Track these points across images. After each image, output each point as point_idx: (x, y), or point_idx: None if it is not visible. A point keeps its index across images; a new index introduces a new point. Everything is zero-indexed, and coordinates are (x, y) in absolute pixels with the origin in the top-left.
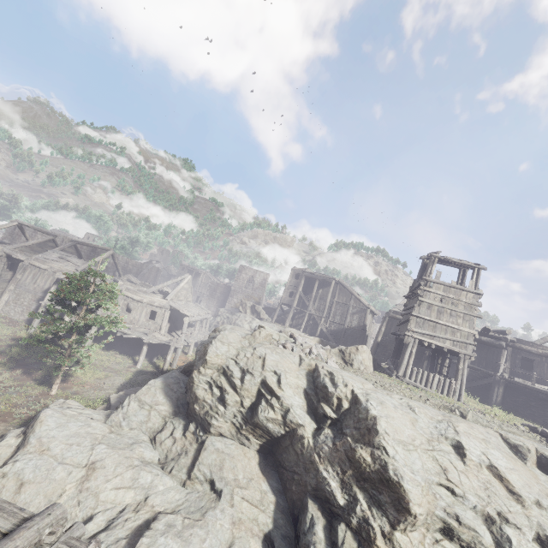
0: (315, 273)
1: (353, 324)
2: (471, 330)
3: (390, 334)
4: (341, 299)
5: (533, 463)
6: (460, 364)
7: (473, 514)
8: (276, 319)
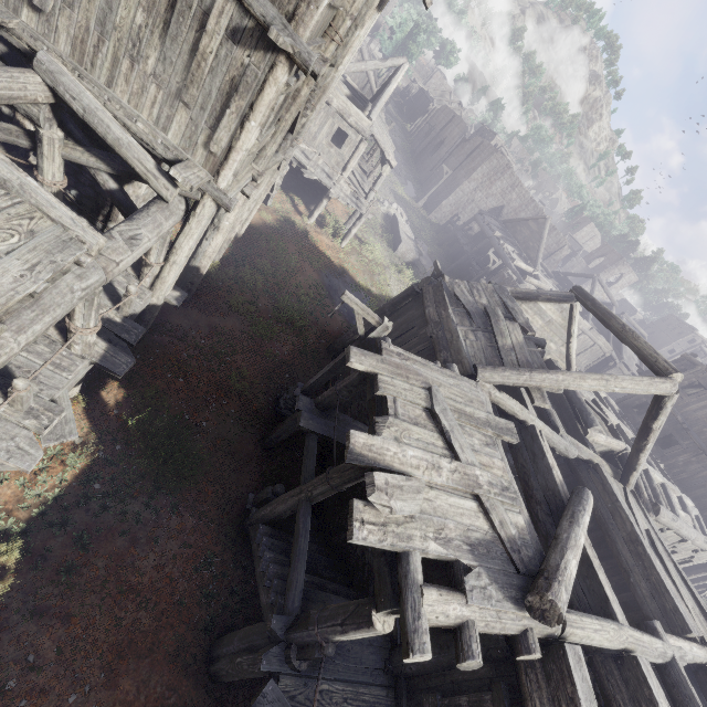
0: None
1: None
2: None
3: None
4: None
5: None
6: None
7: None
8: None
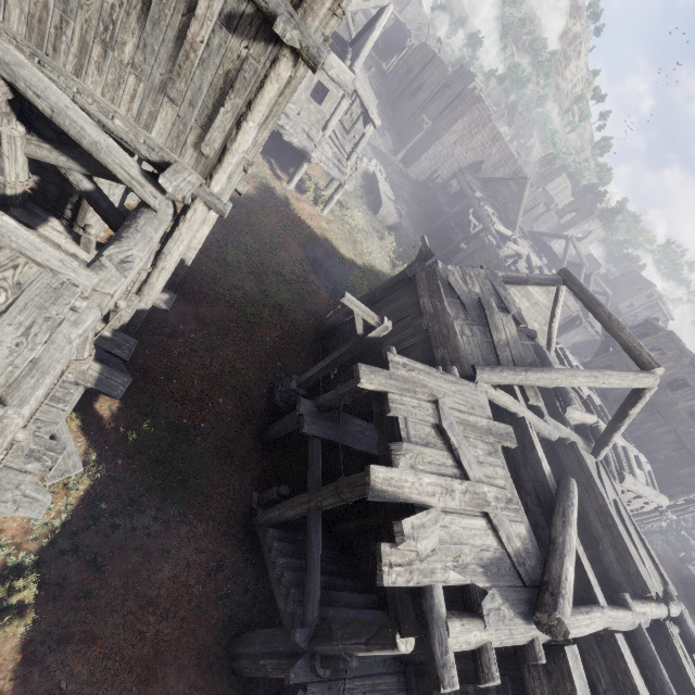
0: (666, 307)
1: None
2: None
3: None
4: None
5: None
6: None
7: None
8: None
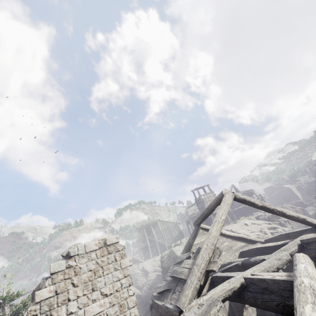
0: (148, 223)
1: (176, 234)
2: None
3: None
4: (164, 227)
5: (255, 220)
6: None
7: (258, 233)
8: (144, 259)
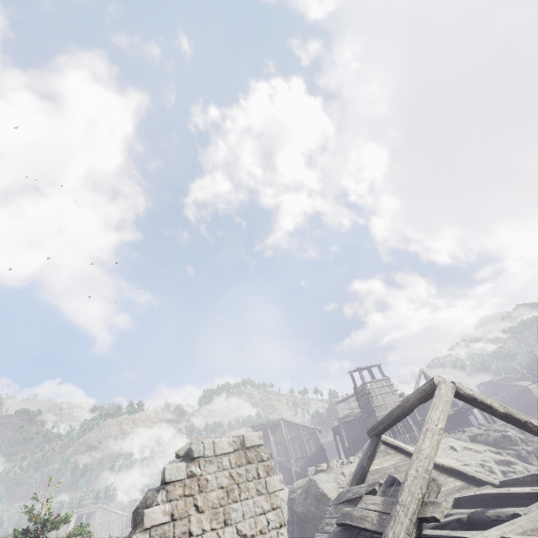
0: (264, 423)
1: (313, 450)
2: (399, 399)
3: (351, 435)
4: (292, 434)
5: (469, 441)
6: (409, 421)
7: (477, 468)
8: None
